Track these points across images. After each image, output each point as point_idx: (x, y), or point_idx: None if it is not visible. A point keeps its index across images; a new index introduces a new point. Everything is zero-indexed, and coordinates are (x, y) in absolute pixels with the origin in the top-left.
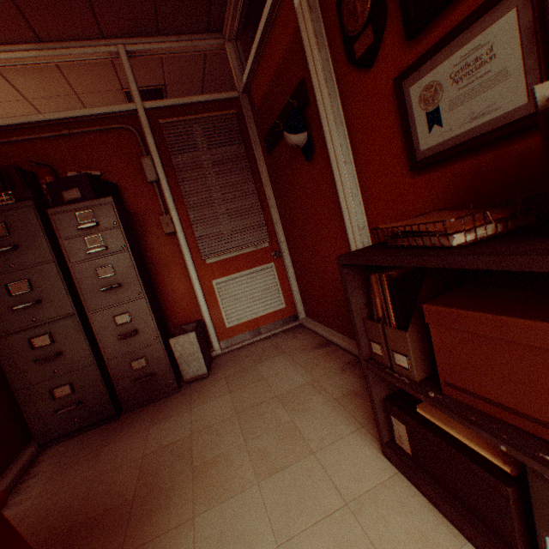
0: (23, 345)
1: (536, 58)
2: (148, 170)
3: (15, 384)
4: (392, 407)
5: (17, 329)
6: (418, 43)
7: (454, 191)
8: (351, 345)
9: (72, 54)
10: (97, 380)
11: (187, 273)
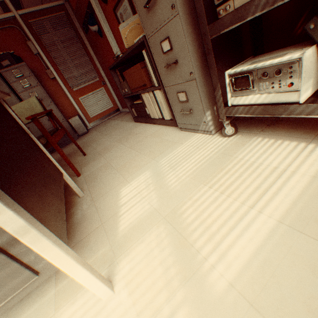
0: None
1: (132, 12)
2: (32, 48)
3: None
4: (131, 106)
5: None
6: None
7: None
8: None
9: None
10: None
11: (67, 96)
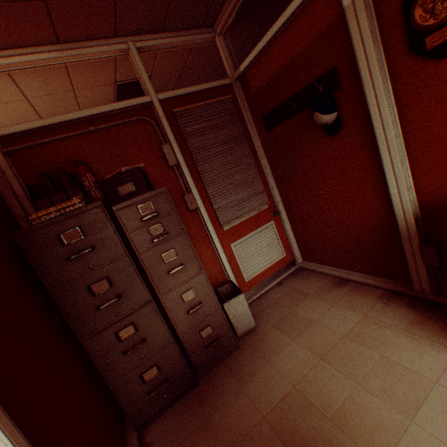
0: (110, 340)
1: None
2: (169, 155)
3: (108, 379)
4: None
5: (103, 327)
6: None
7: None
8: (374, 280)
9: (88, 53)
10: (177, 356)
11: (209, 241)
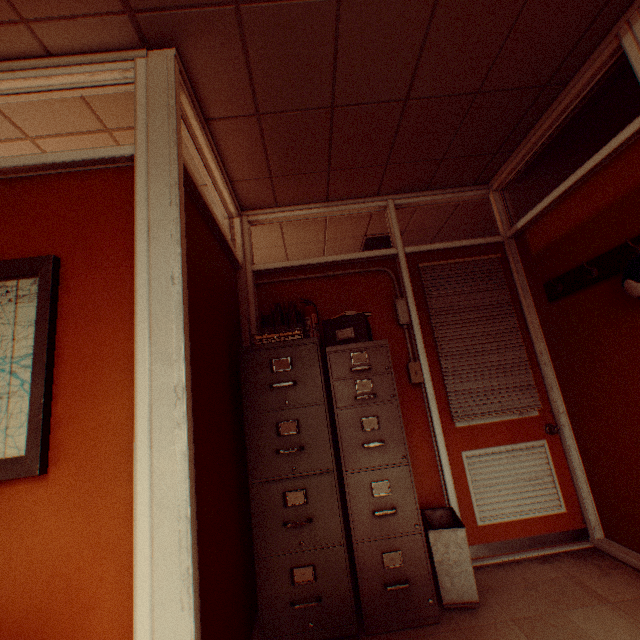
0: (276, 497)
1: None
2: (401, 311)
3: (257, 548)
4: None
5: (274, 476)
6: None
7: None
8: None
9: (348, 209)
10: (341, 569)
11: (429, 435)
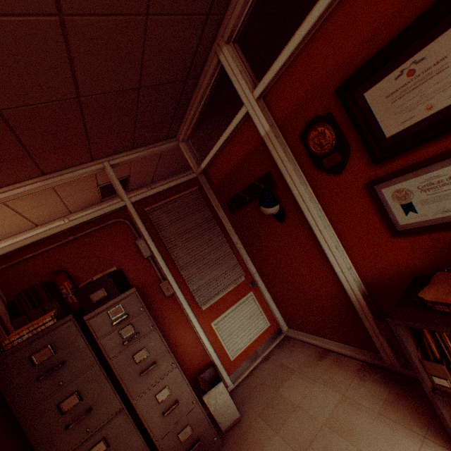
0: None
1: None
2: (143, 248)
3: None
4: None
5: (72, 448)
6: (382, 166)
7: (435, 249)
8: (351, 351)
9: (69, 177)
10: None
11: (189, 323)
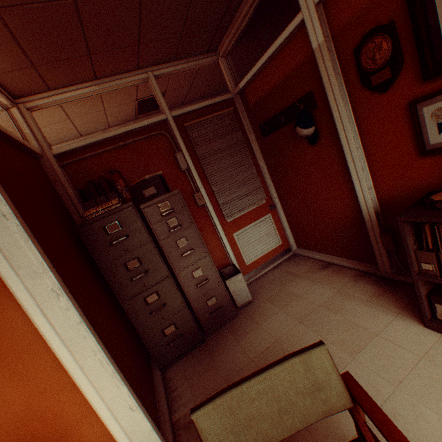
0: (141, 303)
1: None
2: (181, 162)
3: (139, 331)
4: (437, 298)
5: (135, 293)
6: (430, 83)
7: None
8: (351, 263)
9: (118, 84)
10: (189, 318)
11: (215, 231)
